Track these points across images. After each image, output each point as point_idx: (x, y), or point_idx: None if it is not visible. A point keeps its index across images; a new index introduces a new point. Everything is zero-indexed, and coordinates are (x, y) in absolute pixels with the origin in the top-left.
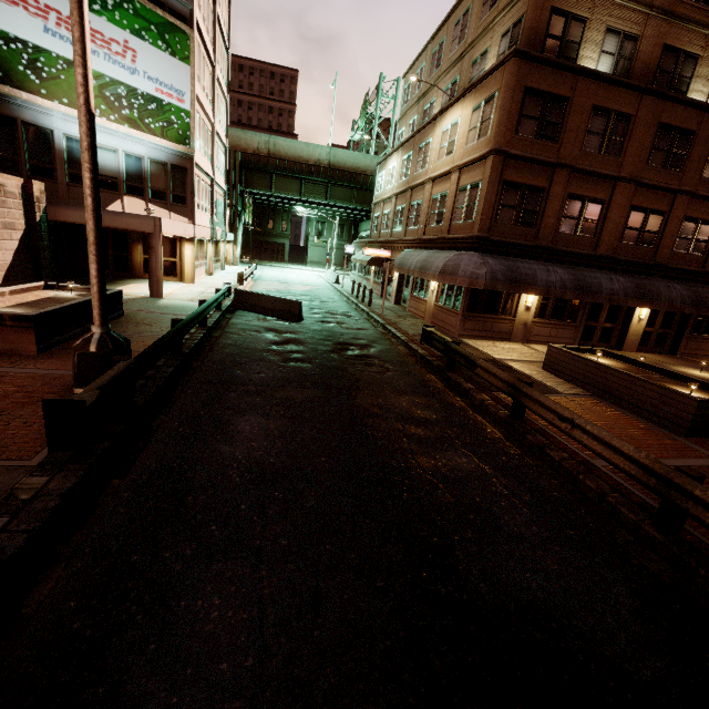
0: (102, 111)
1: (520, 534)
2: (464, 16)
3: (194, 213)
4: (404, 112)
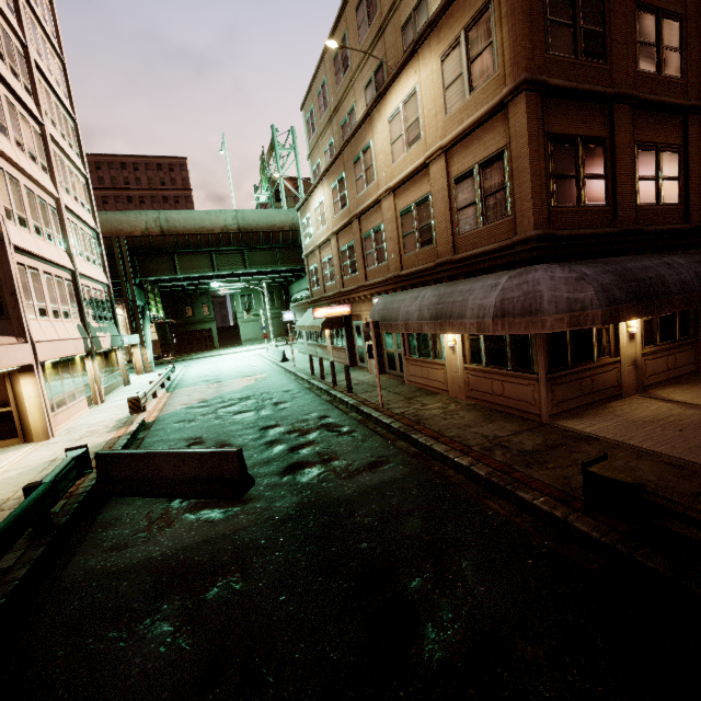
0: None
1: None
2: None
3: (26, 324)
4: (314, 142)
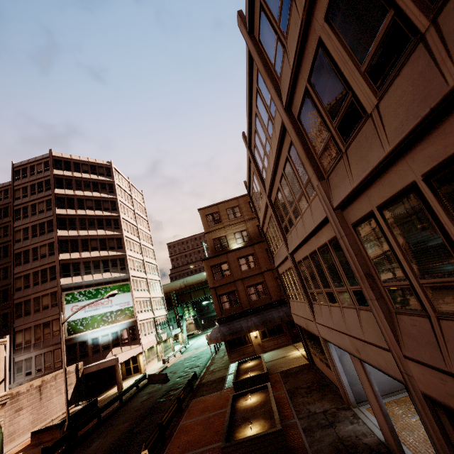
0: (102, 324)
1: None
2: None
3: (141, 340)
4: None
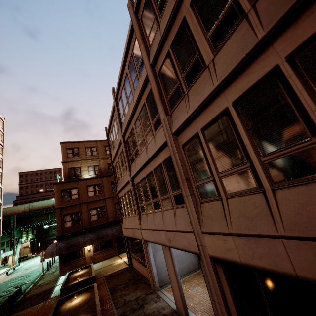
0: None
1: None
2: None
3: None
4: None
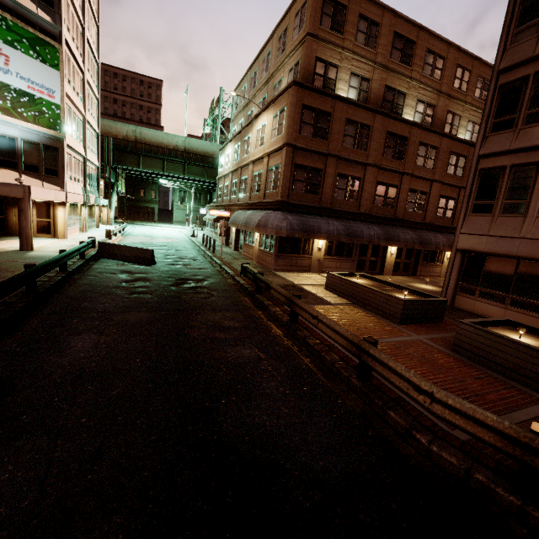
0: None
1: (269, 394)
2: (268, 56)
3: (65, 183)
4: (236, 115)
